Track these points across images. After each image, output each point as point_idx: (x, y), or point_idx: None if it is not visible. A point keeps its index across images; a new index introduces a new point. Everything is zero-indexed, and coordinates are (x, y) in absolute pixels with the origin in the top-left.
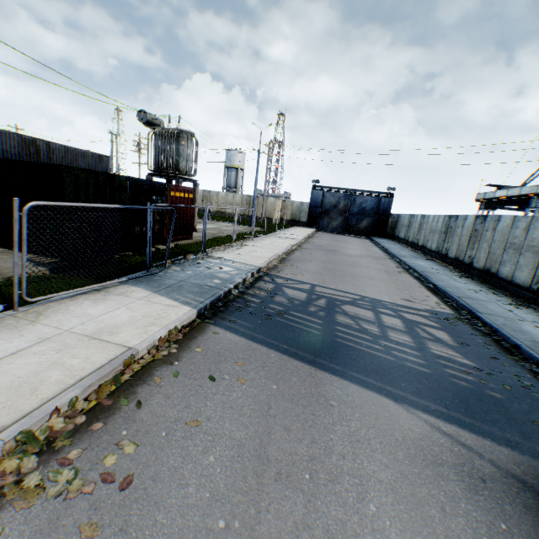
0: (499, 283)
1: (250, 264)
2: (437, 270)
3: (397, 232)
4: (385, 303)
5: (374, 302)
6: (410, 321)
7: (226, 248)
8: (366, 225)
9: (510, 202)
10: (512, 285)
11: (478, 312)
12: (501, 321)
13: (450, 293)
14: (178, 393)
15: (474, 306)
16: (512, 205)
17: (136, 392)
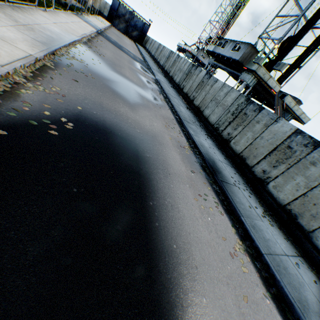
0: (159, 65)
1: (98, 27)
2: (149, 59)
3: (147, 45)
4: (131, 53)
5: (129, 52)
6: (135, 56)
7: (84, 15)
8: (135, 35)
9: (185, 52)
10: (160, 65)
11: (148, 63)
12: (151, 65)
13: (146, 60)
14: (103, 40)
15: (148, 62)
16: (184, 53)
17: (98, 37)
